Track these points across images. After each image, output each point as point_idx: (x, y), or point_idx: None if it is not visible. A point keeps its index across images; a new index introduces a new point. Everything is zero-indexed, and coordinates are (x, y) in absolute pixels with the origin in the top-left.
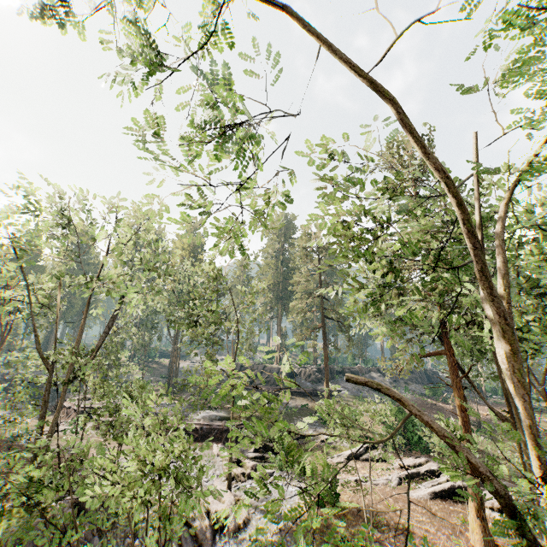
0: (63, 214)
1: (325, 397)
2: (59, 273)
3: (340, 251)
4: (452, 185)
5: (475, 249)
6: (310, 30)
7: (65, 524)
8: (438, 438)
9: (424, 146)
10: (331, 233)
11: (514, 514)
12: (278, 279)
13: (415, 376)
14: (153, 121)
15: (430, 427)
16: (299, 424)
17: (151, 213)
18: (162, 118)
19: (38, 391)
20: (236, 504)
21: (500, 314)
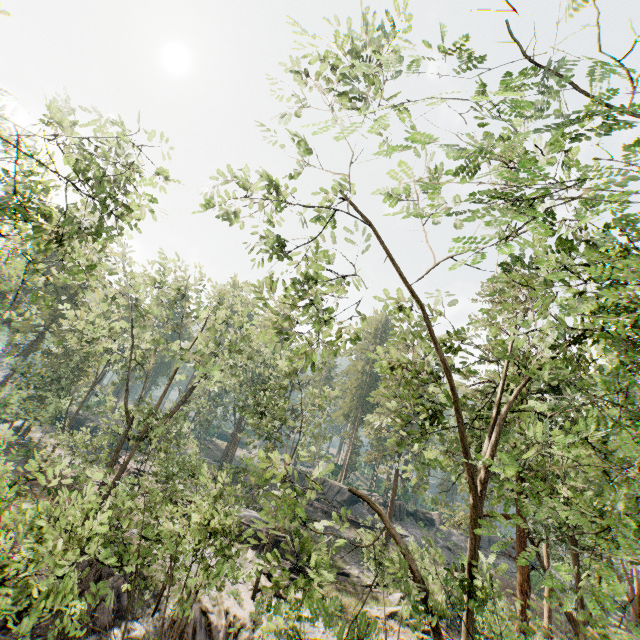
0: (179, 289)
1: (383, 535)
2: (161, 340)
3: (396, 387)
4: (449, 374)
5: (458, 422)
6: (382, 245)
7: (106, 570)
8: (489, 616)
9: (436, 343)
10: (386, 372)
11: (429, 611)
12: (362, 384)
13: (510, 549)
14: (269, 278)
15: (394, 539)
16: (321, 525)
17: (252, 333)
18: (275, 285)
19: (116, 440)
20: (256, 573)
21: (469, 475)
